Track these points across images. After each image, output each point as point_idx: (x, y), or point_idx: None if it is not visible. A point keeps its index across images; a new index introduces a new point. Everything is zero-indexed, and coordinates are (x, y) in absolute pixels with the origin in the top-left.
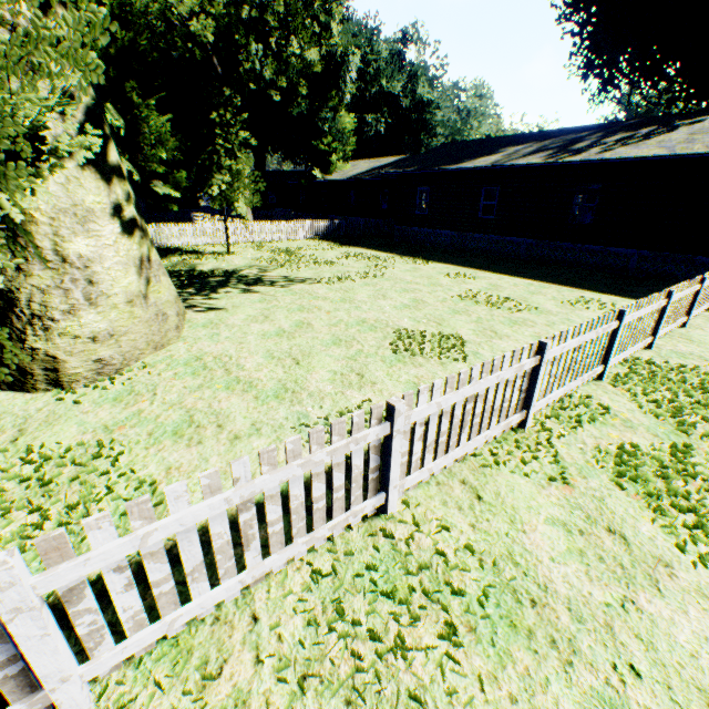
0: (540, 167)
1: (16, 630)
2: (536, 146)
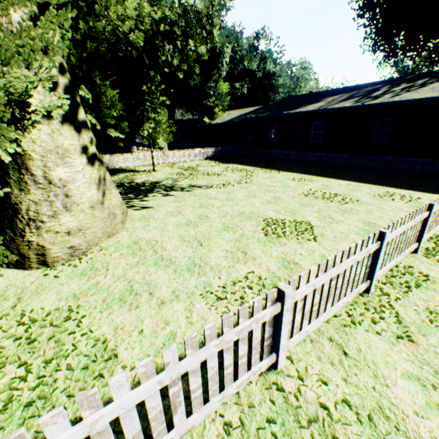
0: (350, 109)
1: None
2: (346, 96)
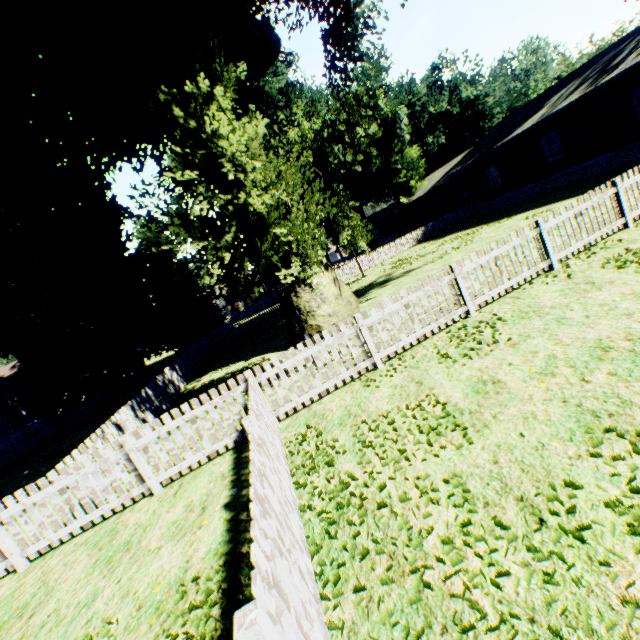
0: (585, 98)
1: (362, 332)
2: (577, 83)
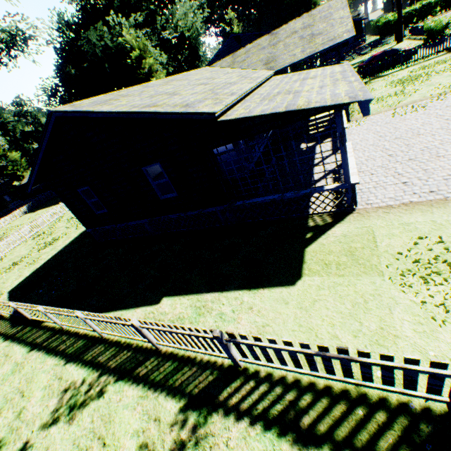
0: None
1: None
2: None
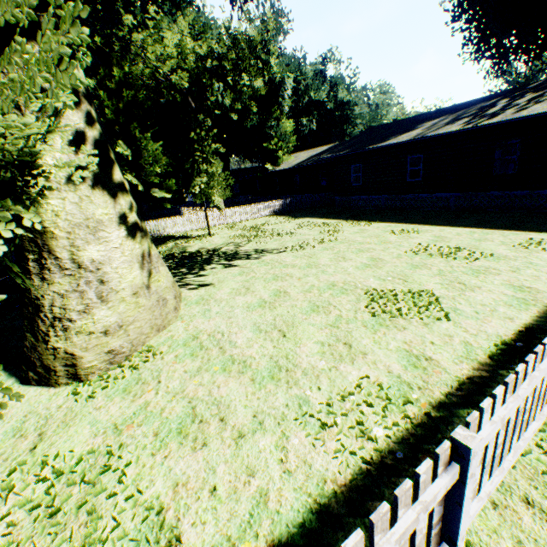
0: (458, 133)
1: None
2: (451, 117)
